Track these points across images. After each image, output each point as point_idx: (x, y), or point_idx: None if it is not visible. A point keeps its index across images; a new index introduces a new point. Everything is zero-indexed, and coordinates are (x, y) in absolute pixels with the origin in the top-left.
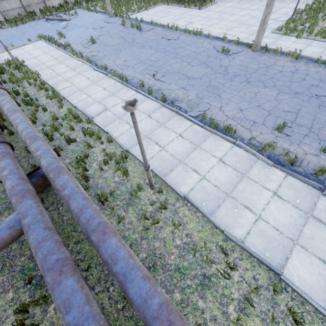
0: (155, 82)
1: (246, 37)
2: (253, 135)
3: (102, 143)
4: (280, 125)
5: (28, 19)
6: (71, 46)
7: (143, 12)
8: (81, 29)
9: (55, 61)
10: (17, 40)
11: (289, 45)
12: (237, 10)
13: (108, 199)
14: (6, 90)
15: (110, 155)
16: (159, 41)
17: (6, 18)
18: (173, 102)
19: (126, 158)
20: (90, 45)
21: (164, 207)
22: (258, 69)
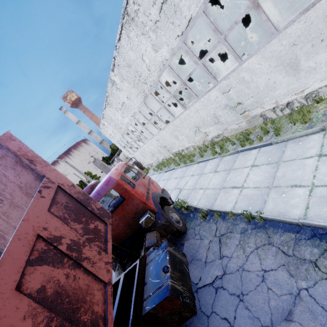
0: None
1: None
2: None
3: None
4: None
5: None
6: None
7: None
8: None
9: None
10: None
11: None
12: None
13: None
14: None
15: None
16: None
17: None
18: None
19: None
20: None
21: None
22: None
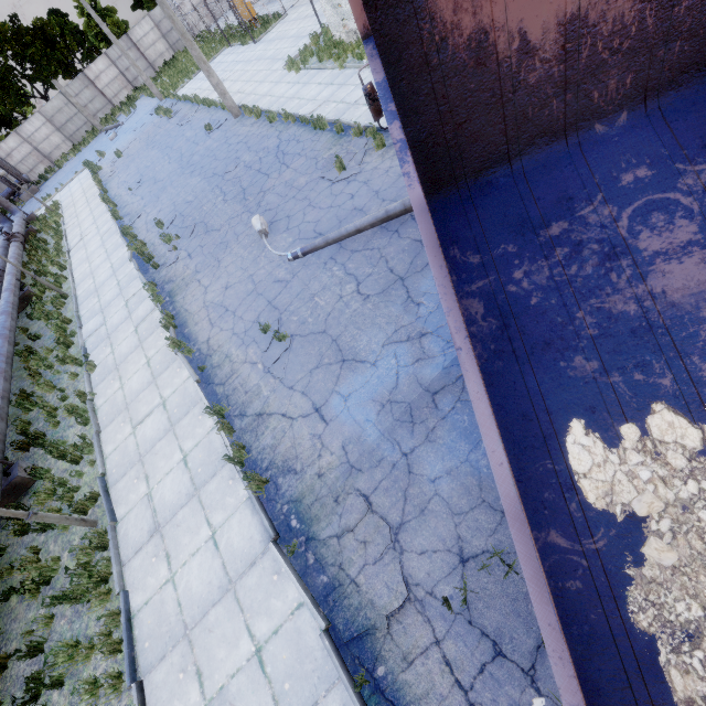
0: (130, 197)
1: (251, 92)
2: (146, 237)
3: (63, 271)
4: (158, 222)
5: (90, 138)
6: (101, 169)
7: (196, 77)
8: (125, 136)
9: (82, 195)
10: (71, 175)
11: (277, 92)
12: (294, 26)
13: (43, 308)
14: (20, 241)
15: (56, 278)
16: (172, 132)
17: (76, 142)
18: (122, 218)
19: (67, 279)
20: (117, 161)
21: (64, 306)
22: (215, 148)
